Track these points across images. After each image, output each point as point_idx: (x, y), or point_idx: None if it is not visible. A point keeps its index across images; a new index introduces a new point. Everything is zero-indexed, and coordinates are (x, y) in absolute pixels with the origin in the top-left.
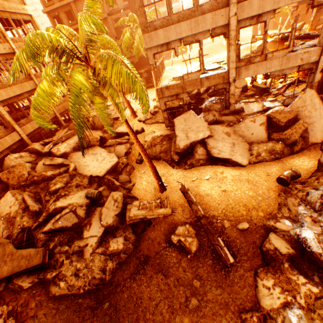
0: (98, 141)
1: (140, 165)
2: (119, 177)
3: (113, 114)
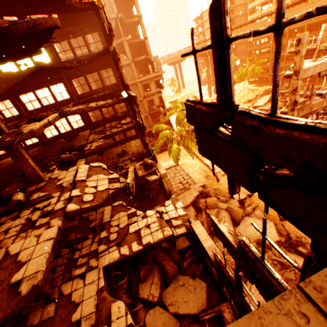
0: (243, 212)
1: (284, 222)
2: (290, 236)
3: (185, 181)
